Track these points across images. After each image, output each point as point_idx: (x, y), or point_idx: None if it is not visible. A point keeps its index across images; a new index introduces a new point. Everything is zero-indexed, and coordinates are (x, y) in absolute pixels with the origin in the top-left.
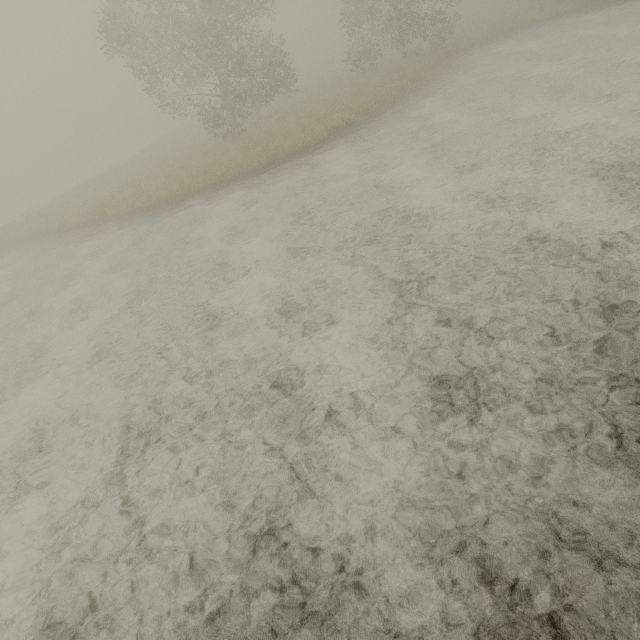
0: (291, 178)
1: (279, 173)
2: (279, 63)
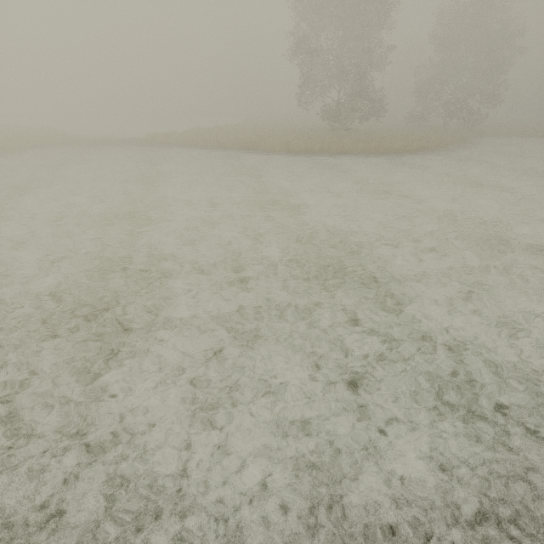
0: (411, 163)
1: (397, 159)
2: (381, 101)
